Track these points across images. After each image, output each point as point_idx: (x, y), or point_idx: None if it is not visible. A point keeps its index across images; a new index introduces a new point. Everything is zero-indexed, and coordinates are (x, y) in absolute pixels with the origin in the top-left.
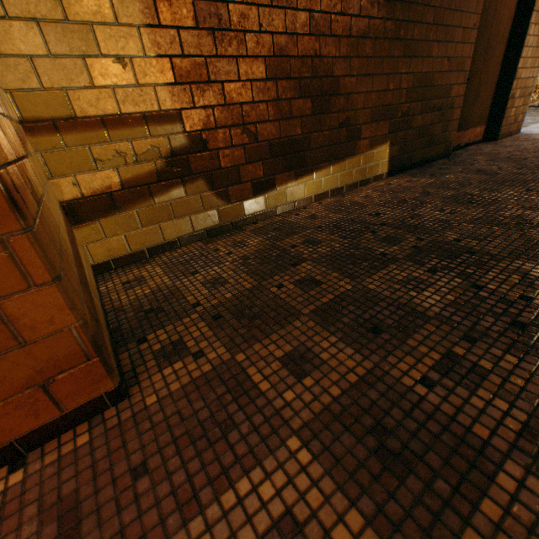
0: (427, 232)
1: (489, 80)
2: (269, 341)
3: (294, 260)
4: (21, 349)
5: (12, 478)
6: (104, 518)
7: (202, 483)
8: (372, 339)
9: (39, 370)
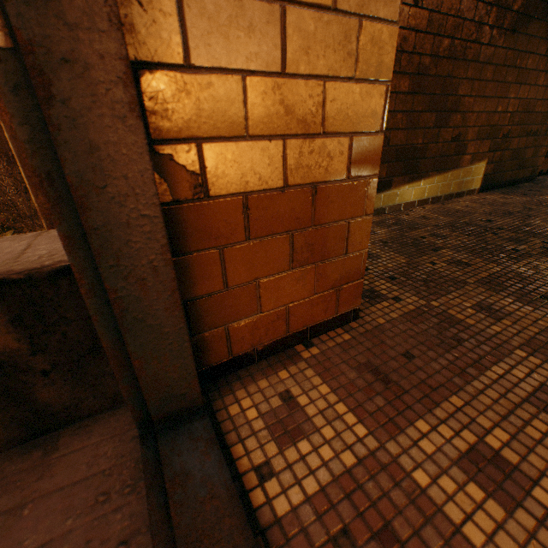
0: (547, 237)
1: None
2: (451, 296)
3: (431, 247)
4: (342, 258)
5: (311, 350)
6: (402, 375)
7: (463, 366)
8: (543, 303)
9: (340, 277)
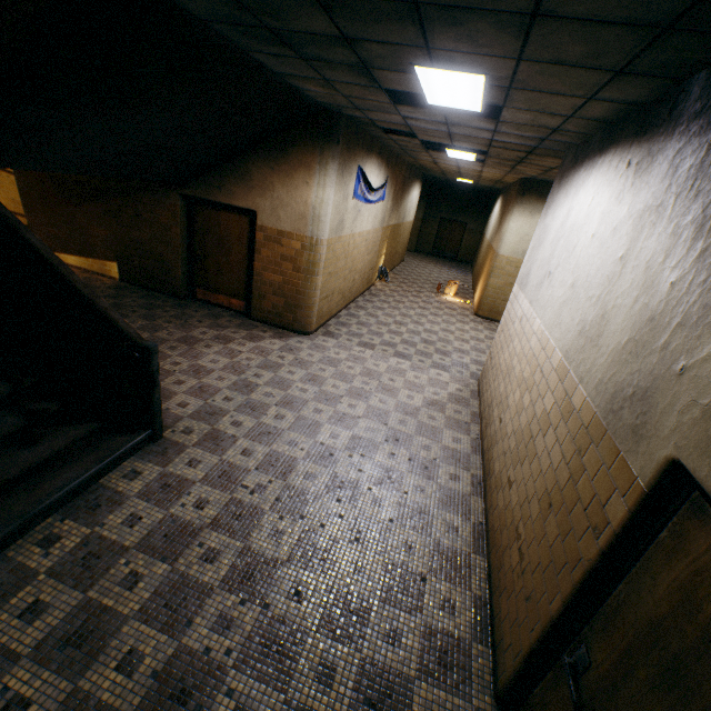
0: None
1: (235, 267)
2: None
3: None
4: None
5: None
6: None
7: None
8: None
9: None
